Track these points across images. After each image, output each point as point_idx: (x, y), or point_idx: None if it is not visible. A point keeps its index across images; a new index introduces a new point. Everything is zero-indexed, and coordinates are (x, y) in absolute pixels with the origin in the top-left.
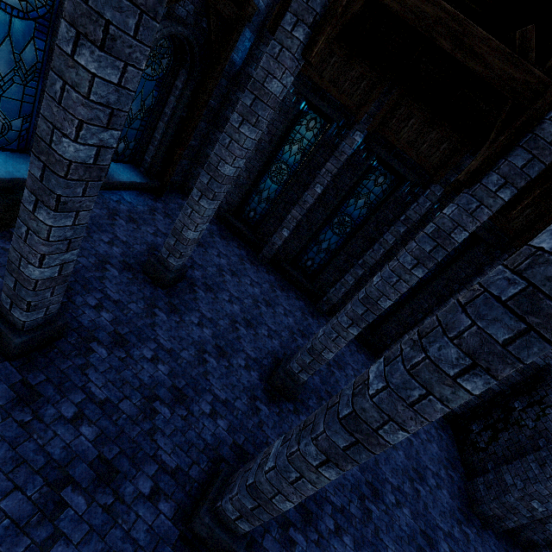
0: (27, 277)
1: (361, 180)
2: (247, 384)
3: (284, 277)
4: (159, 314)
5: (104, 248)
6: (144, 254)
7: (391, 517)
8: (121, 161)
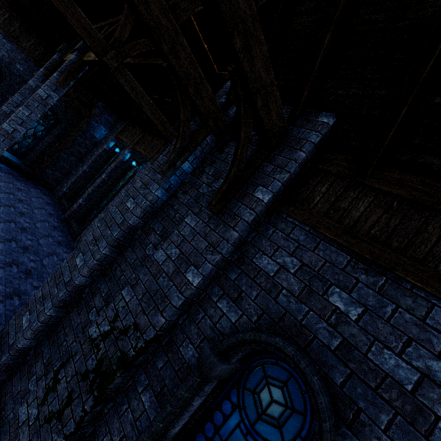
0: None
1: (128, 173)
2: None
3: (70, 231)
4: None
5: None
6: None
7: None
8: (14, 154)
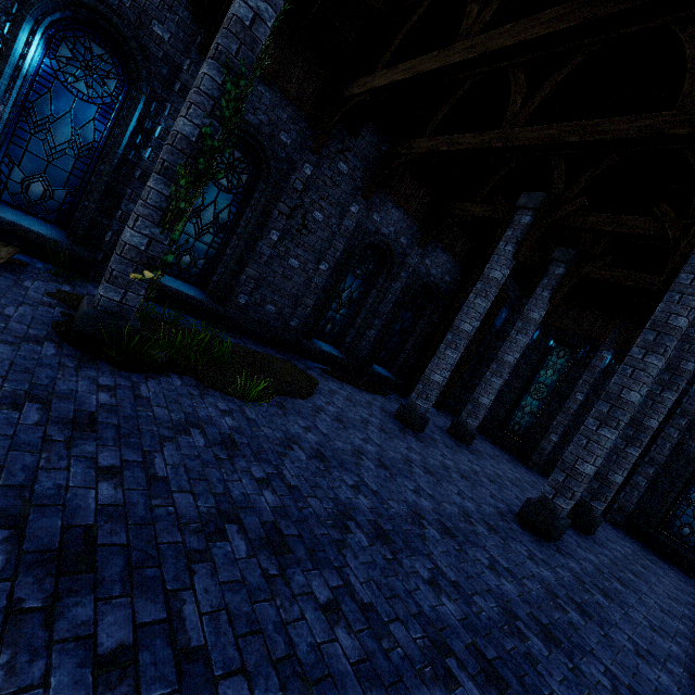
0: (432, 380)
1: None
2: None
3: None
4: (463, 450)
5: None
6: (443, 427)
7: None
8: None
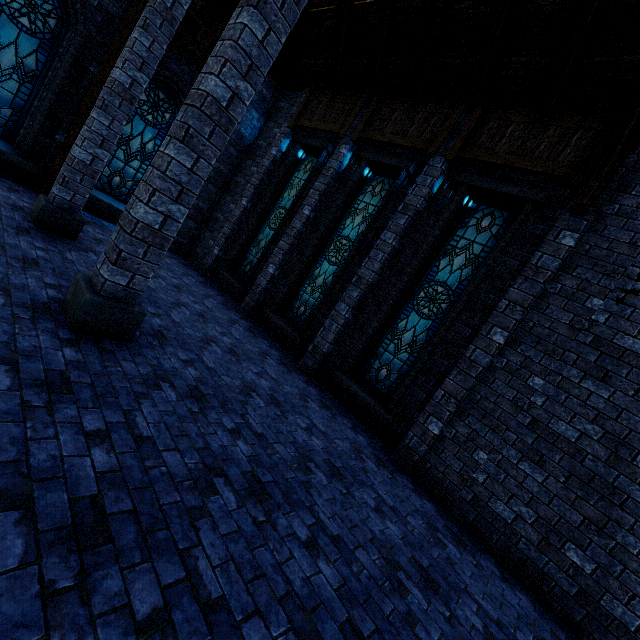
0: None
1: (358, 196)
2: (16, 282)
3: (268, 332)
4: None
5: (12, 197)
6: None
7: (49, 623)
8: (115, 197)
